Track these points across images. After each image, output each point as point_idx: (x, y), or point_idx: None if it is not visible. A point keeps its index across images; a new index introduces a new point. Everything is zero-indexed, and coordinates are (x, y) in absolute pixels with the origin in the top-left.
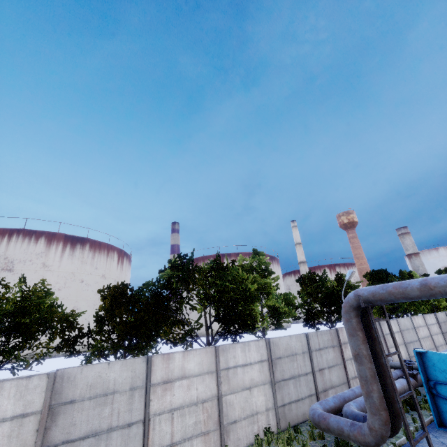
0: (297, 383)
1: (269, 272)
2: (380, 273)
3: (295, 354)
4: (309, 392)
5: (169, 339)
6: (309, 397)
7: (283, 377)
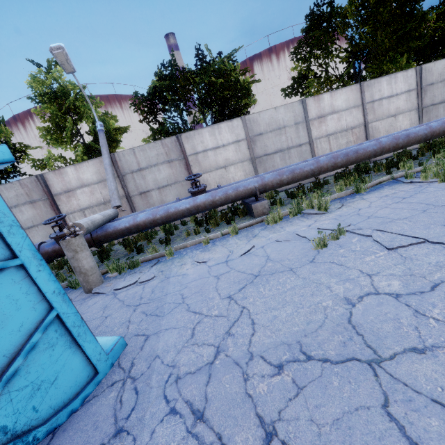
0: None
1: (61, 93)
2: (329, 3)
3: None
4: None
5: None
6: None
7: None
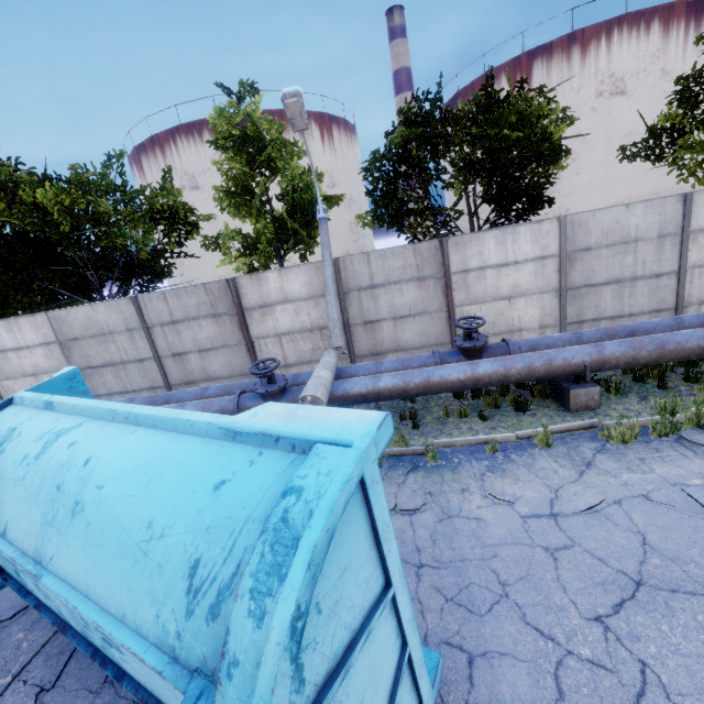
0: (122, 372)
1: (256, 139)
2: None
3: (111, 333)
4: (149, 384)
5: (88, 296)
6: (149, 389)
7: (89, 364)
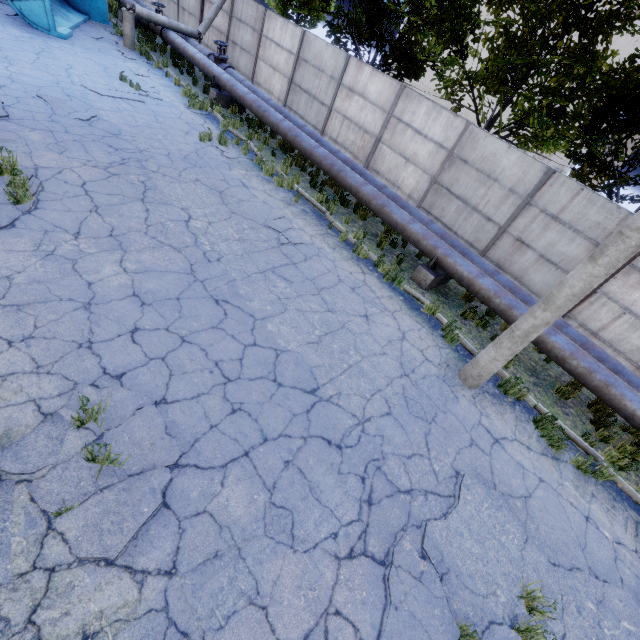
0: (169, 5)
1: None
2: None
3: None
4: (174, 19)
5: None
6: None
7: None
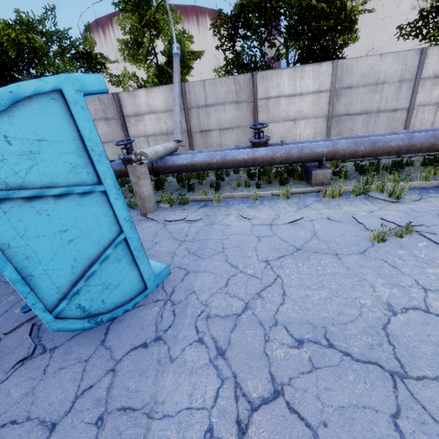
0: None
1: (144, 2)
2: None
3: None
4: None
5: None
6: None
7: None
